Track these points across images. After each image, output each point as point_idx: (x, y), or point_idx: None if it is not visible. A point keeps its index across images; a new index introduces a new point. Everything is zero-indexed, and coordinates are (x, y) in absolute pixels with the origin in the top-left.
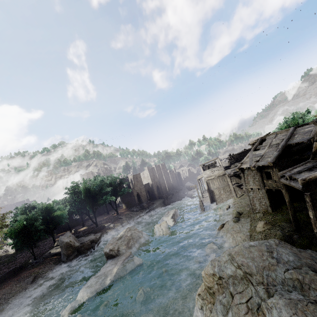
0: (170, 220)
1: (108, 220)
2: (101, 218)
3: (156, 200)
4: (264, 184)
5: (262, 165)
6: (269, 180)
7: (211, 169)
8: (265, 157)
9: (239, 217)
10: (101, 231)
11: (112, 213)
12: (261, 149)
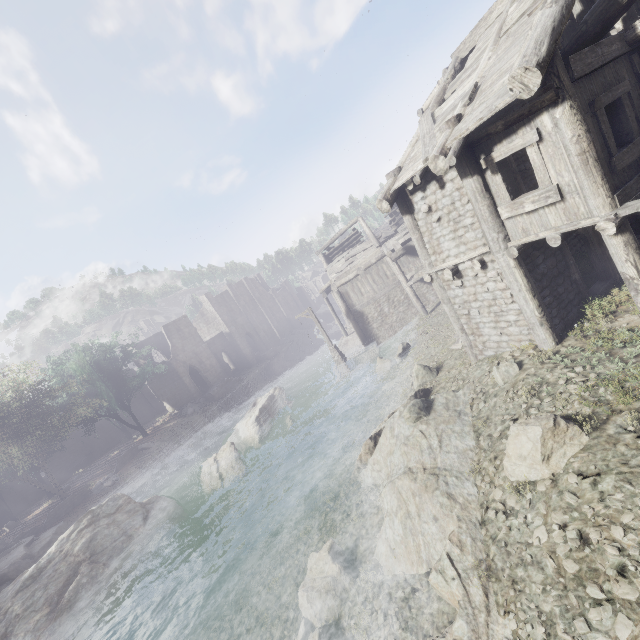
0: (253, 430)
1: (110, 465)
2: (106, 457)
3: (251, 368)
4: (504, 227)
5: (482, 132)
6: (524, 197)
7: (345, 254)
8: (487, 87)
9: (434, 386)
10: (73, 513)
11: (132, 438)
12: (463, 82)
